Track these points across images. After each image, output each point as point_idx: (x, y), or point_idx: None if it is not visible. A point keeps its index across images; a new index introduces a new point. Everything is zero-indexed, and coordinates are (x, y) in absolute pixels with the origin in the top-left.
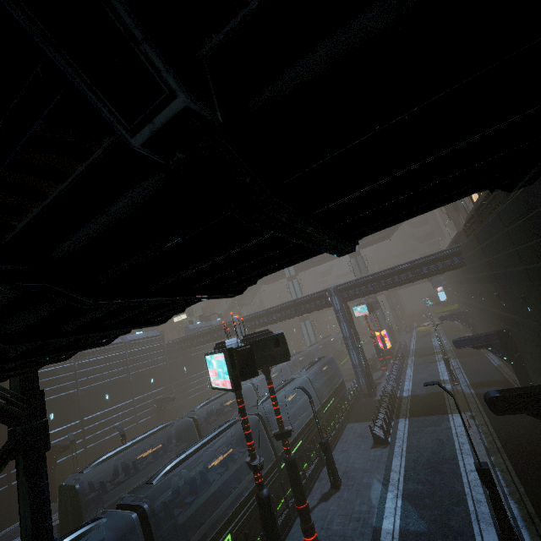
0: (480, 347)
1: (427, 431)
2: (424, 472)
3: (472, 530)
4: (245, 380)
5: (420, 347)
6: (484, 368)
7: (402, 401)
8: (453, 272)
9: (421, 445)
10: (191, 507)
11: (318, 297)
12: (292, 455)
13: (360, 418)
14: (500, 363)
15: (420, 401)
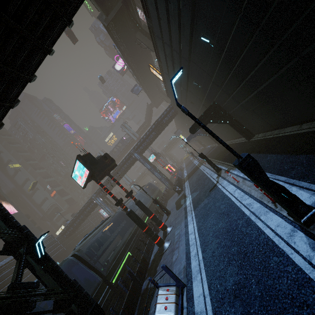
0: (195, 136)
1: (194, 176)
2: (195, 184)
3: (210, 180)
4: (94, 166)
5: (187, 164)
6: (207, 150)
7: (185, 179)
8: (179, 123)
9: (193, 180)
10: (102, 247)
11: (128, 159)
12: (138, 199)
13: (172, 195)
14: (211, 145)
15: (190, 173)
